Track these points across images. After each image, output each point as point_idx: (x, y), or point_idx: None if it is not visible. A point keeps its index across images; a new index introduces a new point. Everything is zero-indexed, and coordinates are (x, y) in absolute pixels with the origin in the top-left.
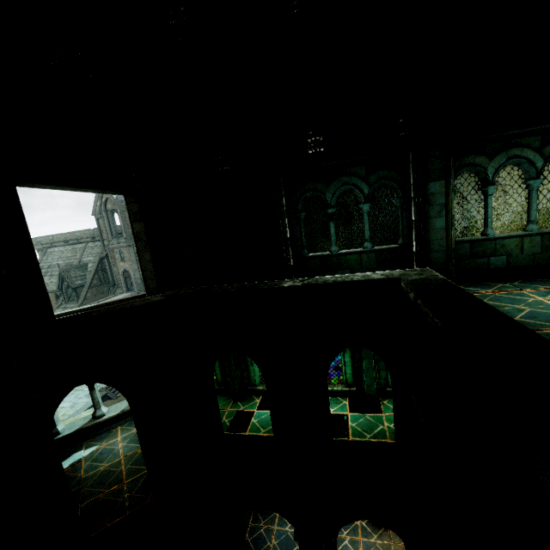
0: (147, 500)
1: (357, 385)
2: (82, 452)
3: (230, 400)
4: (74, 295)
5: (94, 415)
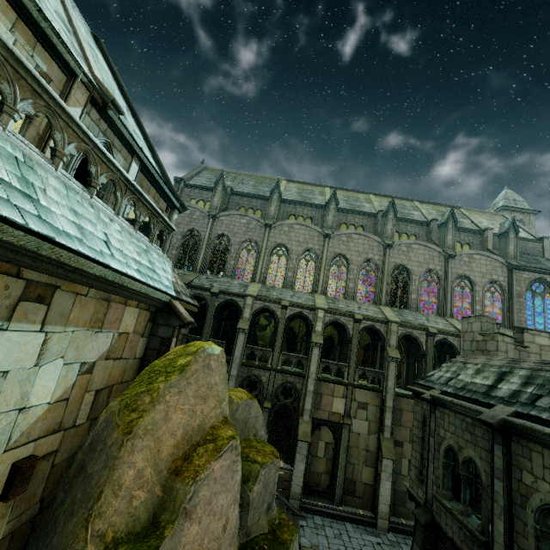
0: None
1: None
2: None
3: None
4: None
5: None
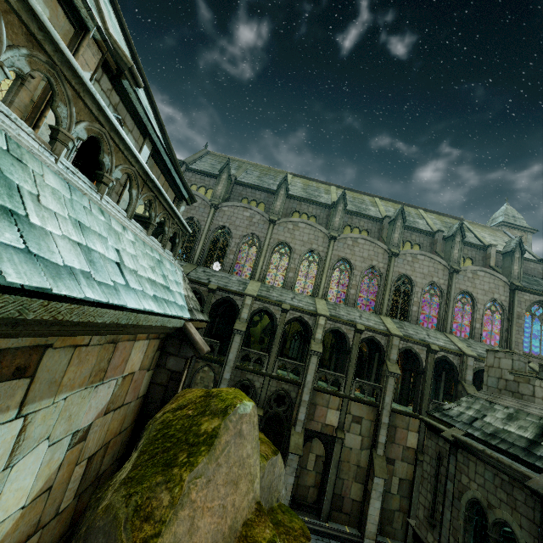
0: None
1: None
2: None
3: None
4: None
5: None
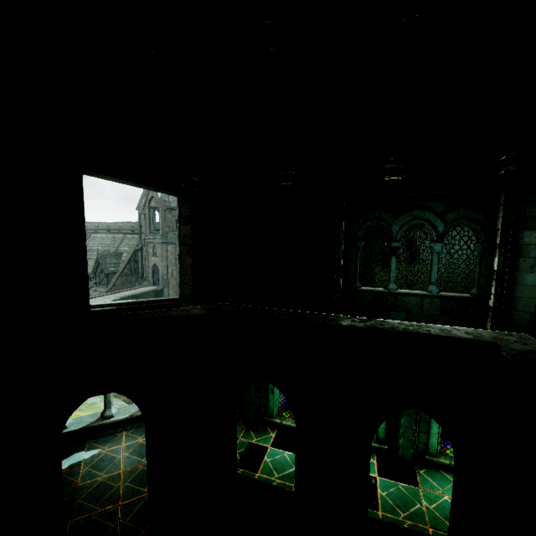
0: (140, 534)
1: (390, 443)
2: (83, 453)
3: (243, 426)
4: (105, 280)
5: (102, 414)
